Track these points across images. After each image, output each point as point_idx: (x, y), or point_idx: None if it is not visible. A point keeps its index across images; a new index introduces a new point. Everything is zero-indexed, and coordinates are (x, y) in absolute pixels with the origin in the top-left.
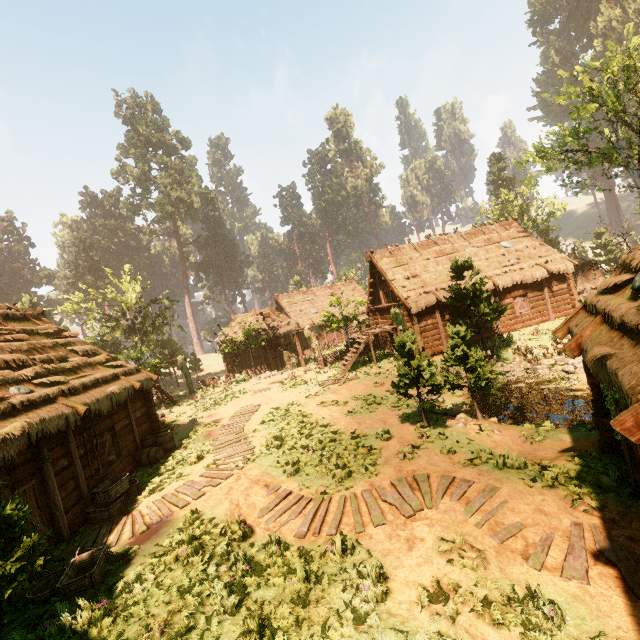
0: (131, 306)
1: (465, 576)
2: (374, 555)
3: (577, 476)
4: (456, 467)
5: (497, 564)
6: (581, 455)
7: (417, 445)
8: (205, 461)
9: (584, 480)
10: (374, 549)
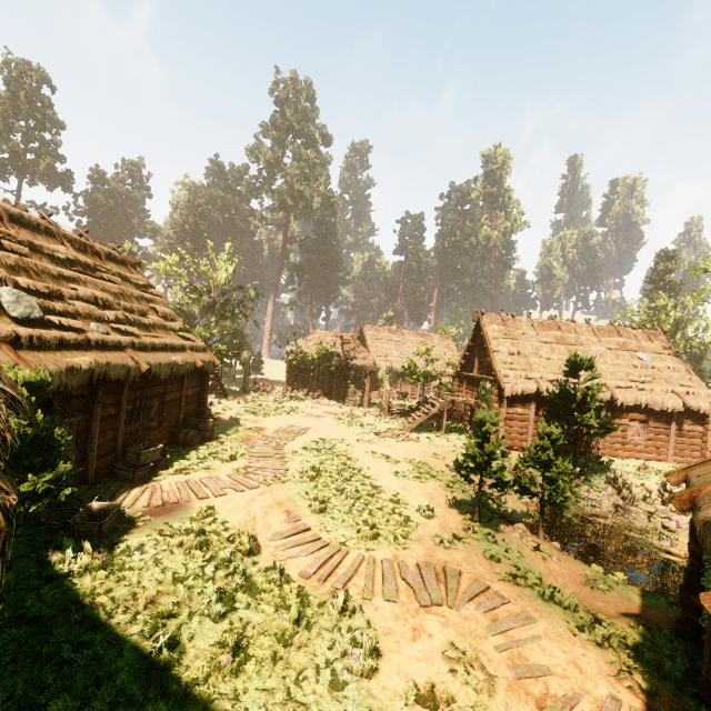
0: (218, 285)
1: (464, 693)
2: (373, 628)
3: (635, 647)
4: (495, 577)
5: (505, 698)
6: (649, 626)
7: (459, 536)
8: (236, 463)
9: (642, 655)
10: (376, 622)
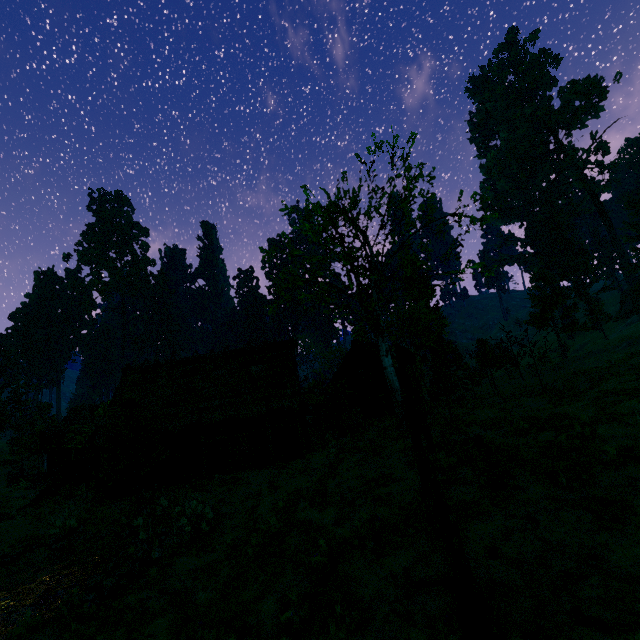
0: None
1: None
2: None
3: None
4: None
5: None
6: None
7: None
8: None
9: None
10: None
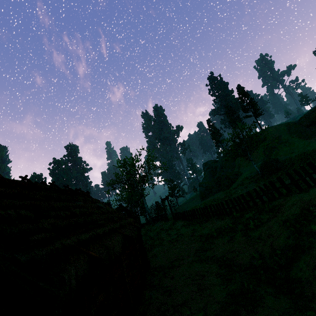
0: None
1: None
2: None
3: None
4: None
5: None
6: None
7: None
8: None
9: None
10: None
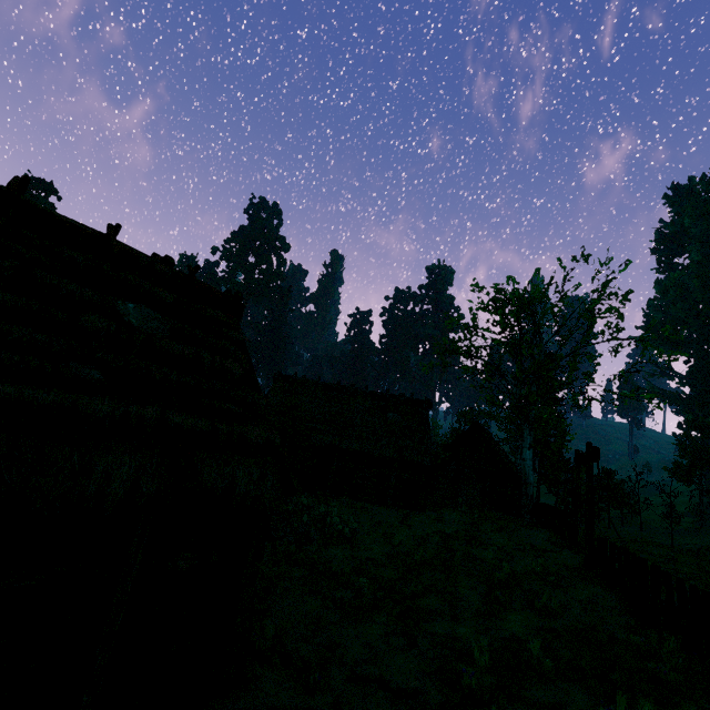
0: None
1: None
2: None
3: None
4: None
5: None
6: None
7: None
8: None
9: None
10: None
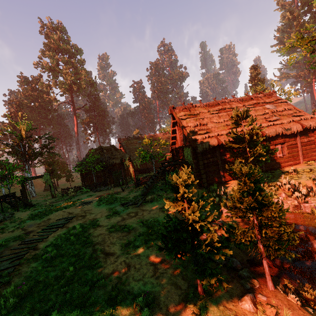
0: (23, 139)
1: None
2: None
3: None
4: None
5: None
6: None
7: None
8: None
9: None
10: None
